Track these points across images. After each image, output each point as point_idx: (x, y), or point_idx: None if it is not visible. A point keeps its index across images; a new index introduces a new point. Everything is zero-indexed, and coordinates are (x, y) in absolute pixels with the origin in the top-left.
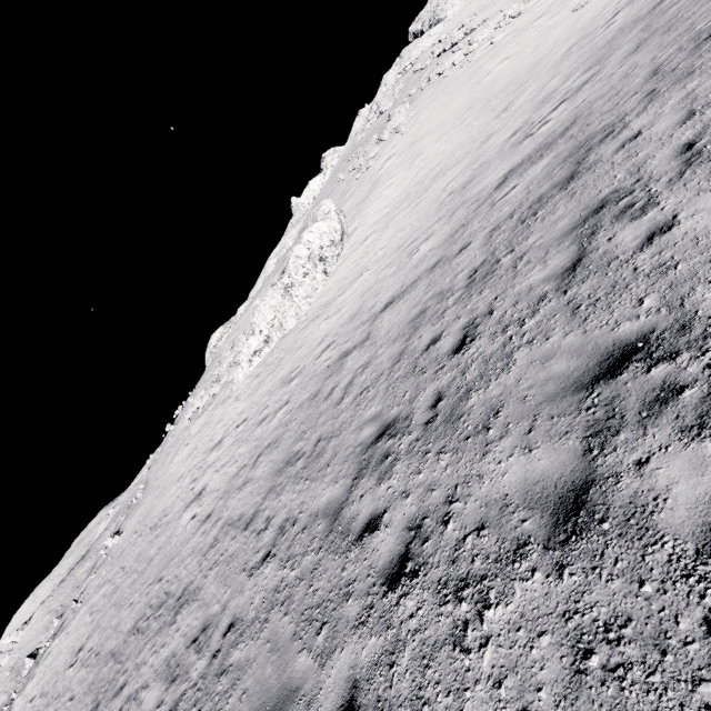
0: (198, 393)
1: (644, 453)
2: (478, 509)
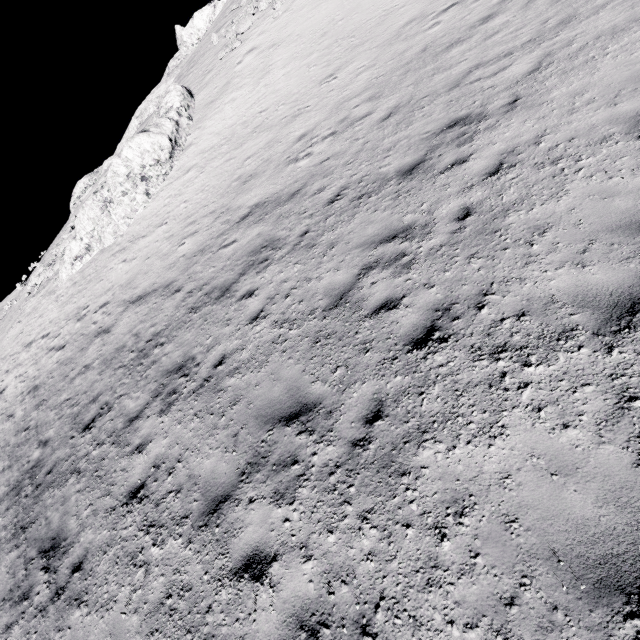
0: (37, 269)
1: None
2: None
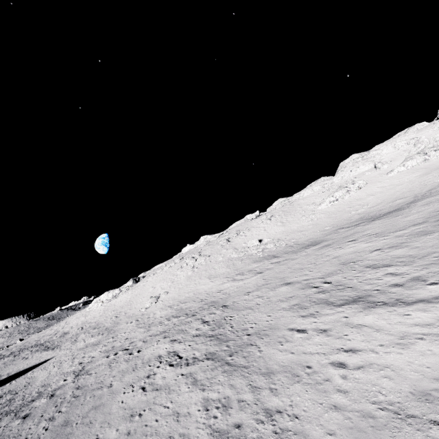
0: None
1: None
2: None
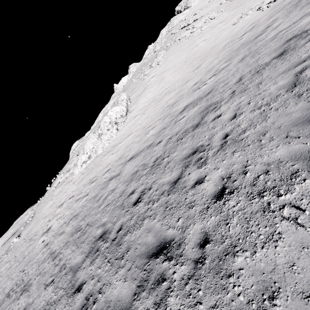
0: (60, 175)
1: (143, 308)
2: (103, 302)
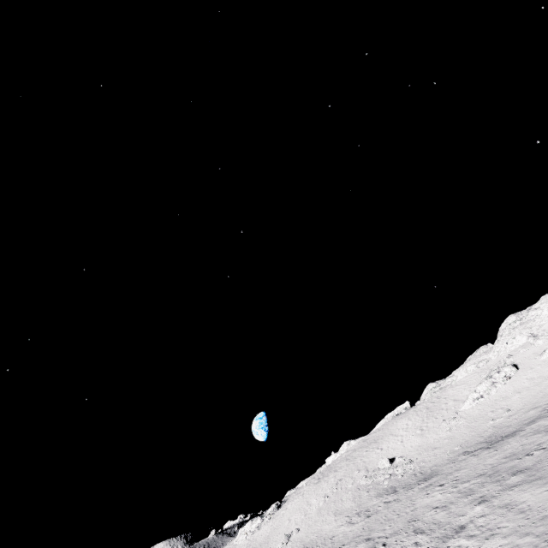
0: None
1: None
2: None
